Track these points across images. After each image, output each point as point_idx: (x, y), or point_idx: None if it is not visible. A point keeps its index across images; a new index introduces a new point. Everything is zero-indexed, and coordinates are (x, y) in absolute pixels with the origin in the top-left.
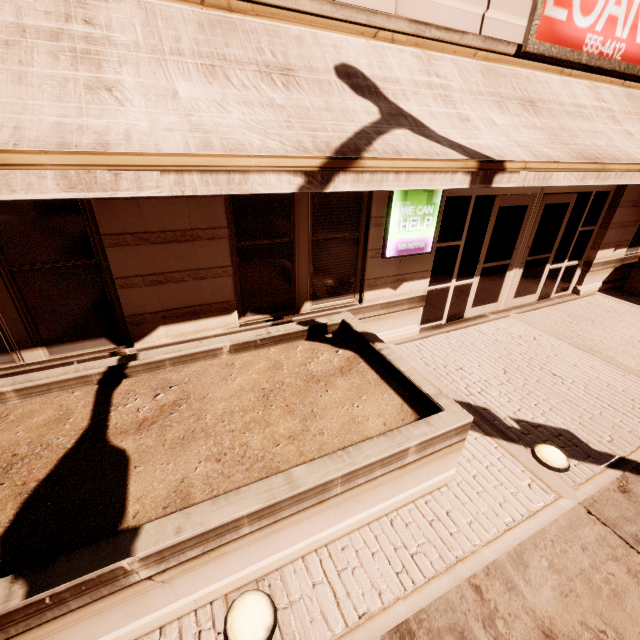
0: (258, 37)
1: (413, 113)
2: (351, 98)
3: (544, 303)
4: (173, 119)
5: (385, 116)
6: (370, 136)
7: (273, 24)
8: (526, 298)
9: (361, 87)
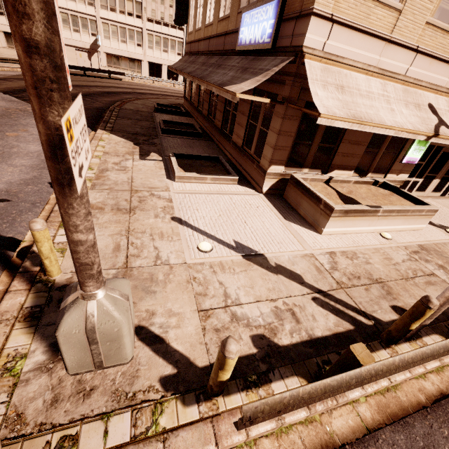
0: (413, 94)
1: (445, 121)
2: (431, 115)
3: (442, 198)
4: (404, 119)
5: (439, 121)
6: (437, 128)
7: (415, 90)
8: (435, 194)
9: (433, 111)
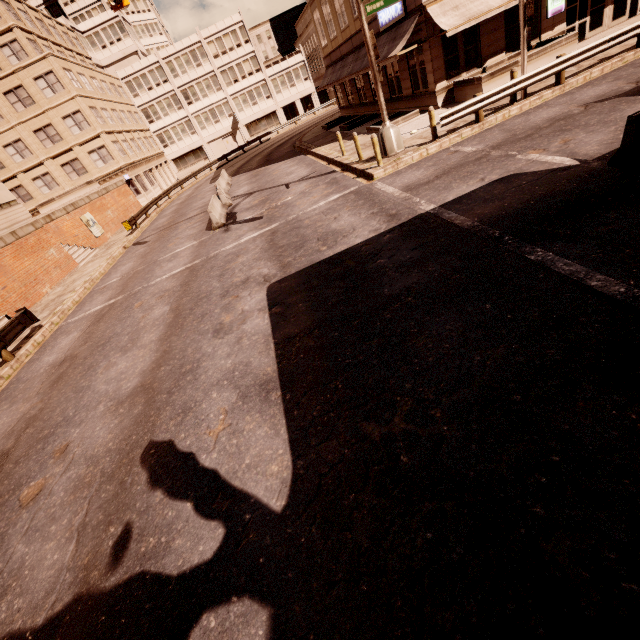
0: None
1: None
2: None
3: (631, 18)
4: None
5: None
6: None
7: None
8: (620, 20)
9: None
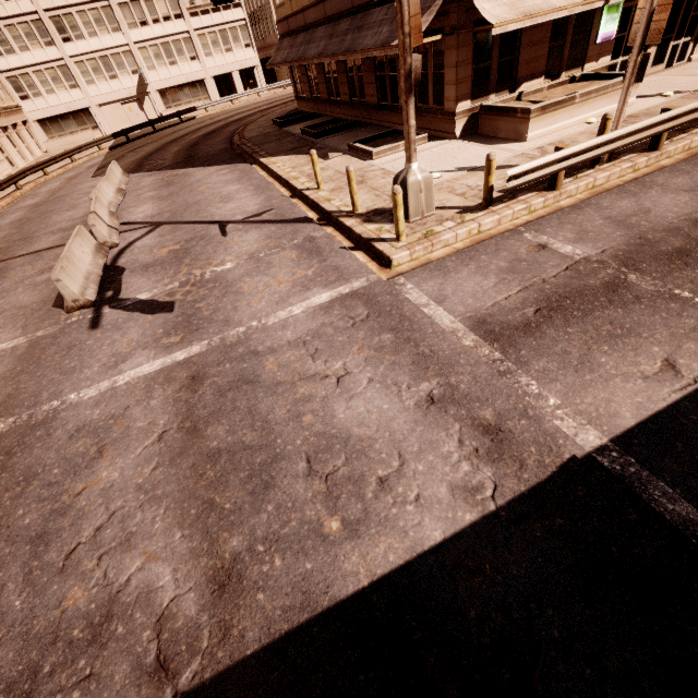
0: None
1: None
2: None
3: (668, 69)
4: None
5: None
6: None
7: None
8: (657, 68)
9: None
